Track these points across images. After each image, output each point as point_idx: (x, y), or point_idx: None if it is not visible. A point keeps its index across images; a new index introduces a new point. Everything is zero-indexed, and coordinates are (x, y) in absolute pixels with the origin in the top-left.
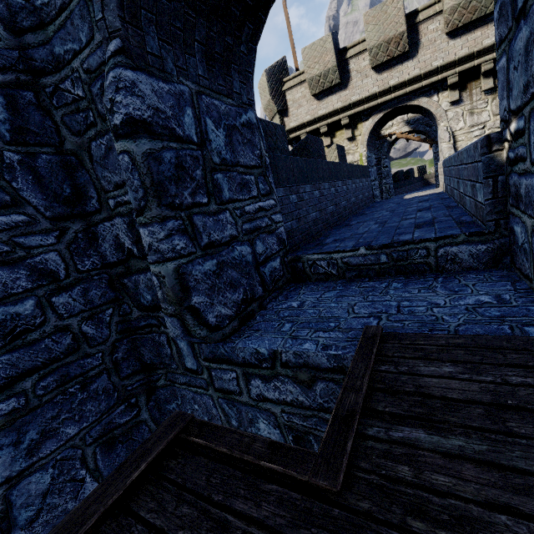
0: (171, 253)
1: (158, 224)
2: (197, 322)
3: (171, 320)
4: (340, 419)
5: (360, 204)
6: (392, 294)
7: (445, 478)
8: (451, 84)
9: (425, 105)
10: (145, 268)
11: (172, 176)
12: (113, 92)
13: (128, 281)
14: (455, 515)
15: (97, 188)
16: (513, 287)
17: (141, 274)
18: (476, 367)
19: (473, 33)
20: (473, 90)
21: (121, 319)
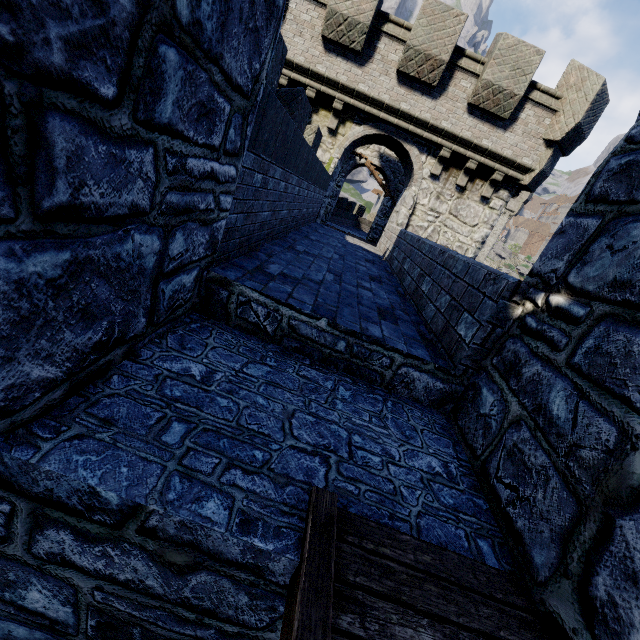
0: None
1: None
2: None
3: None
4: None
5: (306, 220)
6: (341, 412)
7: None
8: (442, 157)
9: (413, 158)
10: None
11: None
12: None
13: None
14: None
15: None
16: (456, 453)
17: None
18: (455, 635)
19: (483, 124)
20: (451, 177)
21: None
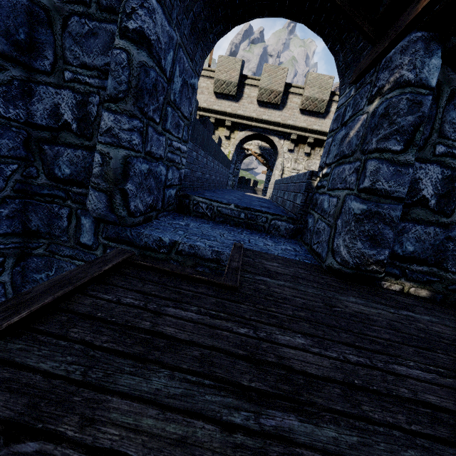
0: (127, 143)
1: (128, 117)
2: (123, 203)
3: (98, 194)
4: (231, 268)
5: (220, 185)
6: (245, 235)
7: (279, 290)
8: (292, 139)
9: (276, 143)
10: (78, 145)
11: (149, 90)
12: (138, 5)
13: (49, 149)
14: (283, 297)
15: (57, 53)
16: (300, 247)
17: (70, 148)
18: (287, 266)
19: (311, 118)
20: (300, 149)
21: (22, 179)
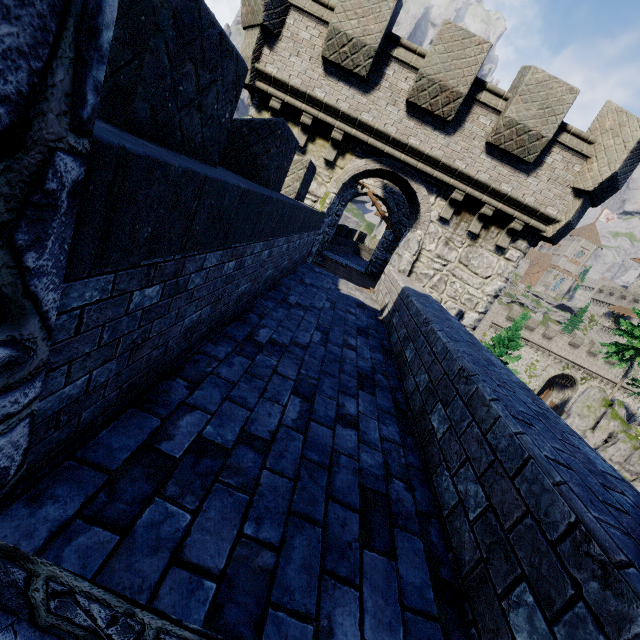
0: None
1: None
2: None
3: None
4: None
5: (290, 268)
6: None
7: None
8: (454, 199)
9: (421, 198)
10: None
11: None
12: None
13: None
14: None
15: None
16: None
17: None
18: None
19: (503, 167)
20: (463, 222)
21: None
